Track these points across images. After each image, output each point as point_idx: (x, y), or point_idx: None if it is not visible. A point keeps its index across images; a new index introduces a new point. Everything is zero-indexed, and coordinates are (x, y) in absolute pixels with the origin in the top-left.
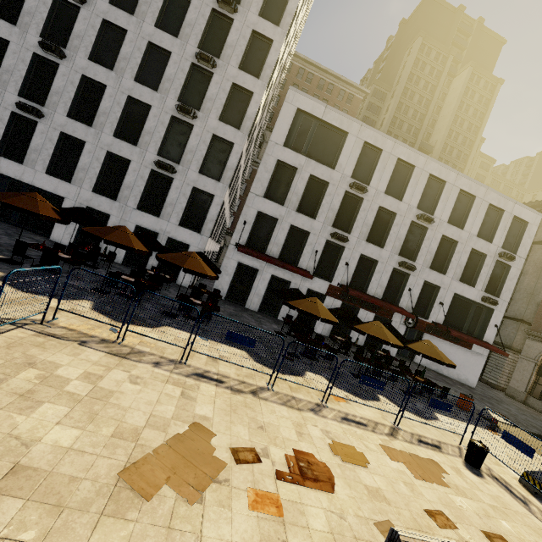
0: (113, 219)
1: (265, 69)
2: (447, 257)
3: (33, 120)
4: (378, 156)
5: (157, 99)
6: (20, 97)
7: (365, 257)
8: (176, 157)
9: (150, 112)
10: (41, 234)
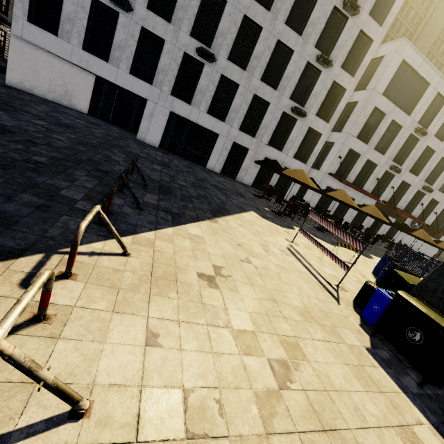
0: (251, 153)
1: (389, 16)
2: None
3: (197, 61)
4: (441, 104)
5: (299, 44)
6: (192, 37)
7: (403, 182)
8: (300, 100)
9: (292, 57)
10: (198, 162)
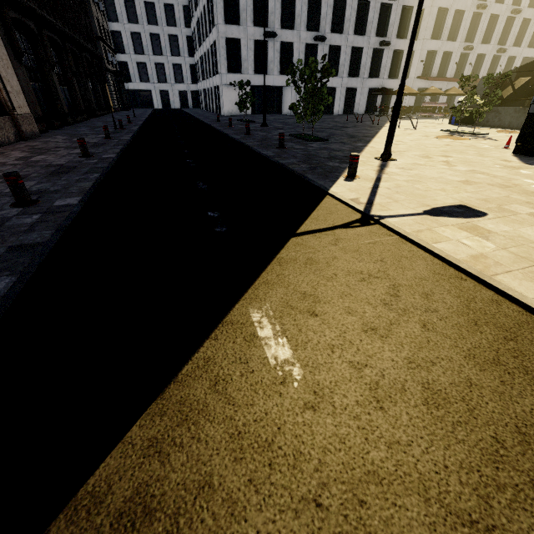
0: (358, 90)
1: None
2: (522, 34)
3: (313, 44)
4: None
5: None
6: (307, 32)
7: (478, 55)
8: (382, 33)
9: (370, 7)
10: (327, 114)
